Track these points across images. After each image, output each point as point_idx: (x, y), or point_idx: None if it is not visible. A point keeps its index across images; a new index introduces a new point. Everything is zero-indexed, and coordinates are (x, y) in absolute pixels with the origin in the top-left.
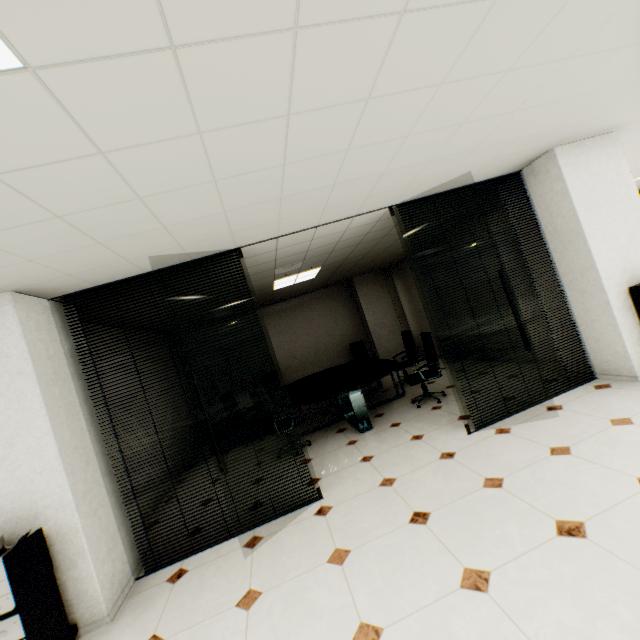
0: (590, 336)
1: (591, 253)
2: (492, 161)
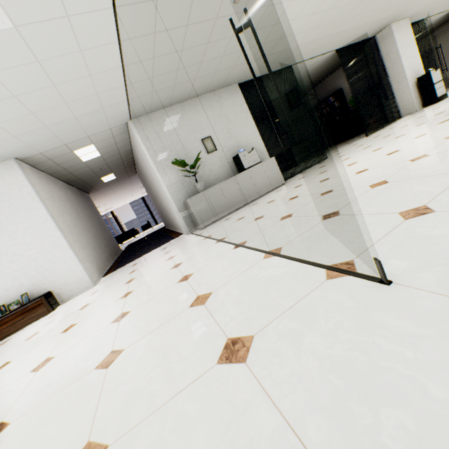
0: None
1: None
2: None
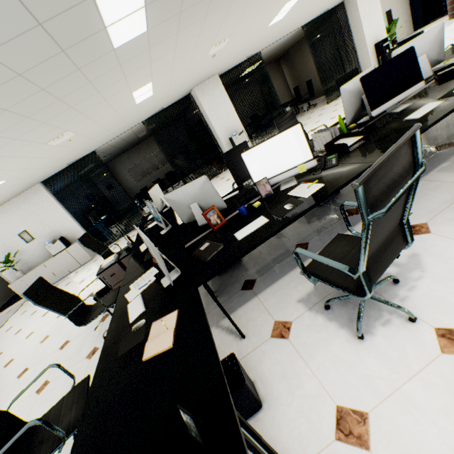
0: (363, 66)
1: (364, 34)
2: (335, 3)
